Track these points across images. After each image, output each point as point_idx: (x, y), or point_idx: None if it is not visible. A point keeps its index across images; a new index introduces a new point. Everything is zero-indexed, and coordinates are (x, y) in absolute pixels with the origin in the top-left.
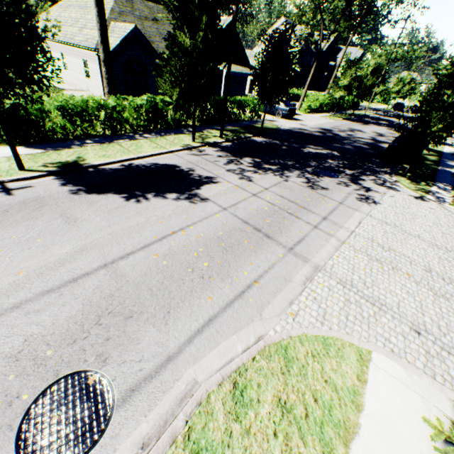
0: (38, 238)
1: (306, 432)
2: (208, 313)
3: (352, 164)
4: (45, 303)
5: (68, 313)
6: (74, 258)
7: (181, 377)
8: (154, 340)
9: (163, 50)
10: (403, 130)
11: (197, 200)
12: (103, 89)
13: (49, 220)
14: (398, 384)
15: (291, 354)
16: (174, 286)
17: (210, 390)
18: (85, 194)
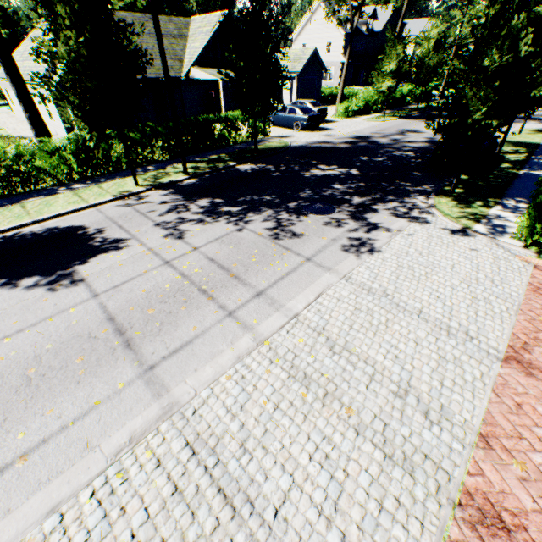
0: None
1: None
2: None
3: (373, 185)
4: None
5: None
6: None
7: None
8: None
9: None
10: (438, 125)
11: (64, 284)
12: (67, 130)
13: None
14: None
15: None
16: None
17: None
18: None
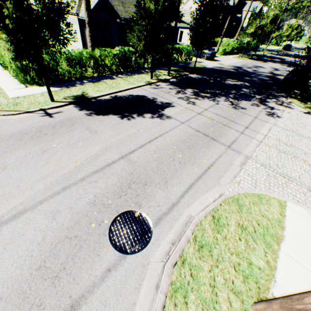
0: (79, 142)
1: (256, 238)
2: (188, 182)
3: (259, 91)
4: (97, 178)
5: (111, 182)
6: (103, 153)
7: (182, 213)
8: (162, 196)
9: (121, 11)
10: (298, 66)
11: (164, 118)
12: (82, 43)
13: (80, 132)
14: (303, 218)
15: (240, 202)
16: (165, 168)
17: (200, 219)
18: (95, 116)
